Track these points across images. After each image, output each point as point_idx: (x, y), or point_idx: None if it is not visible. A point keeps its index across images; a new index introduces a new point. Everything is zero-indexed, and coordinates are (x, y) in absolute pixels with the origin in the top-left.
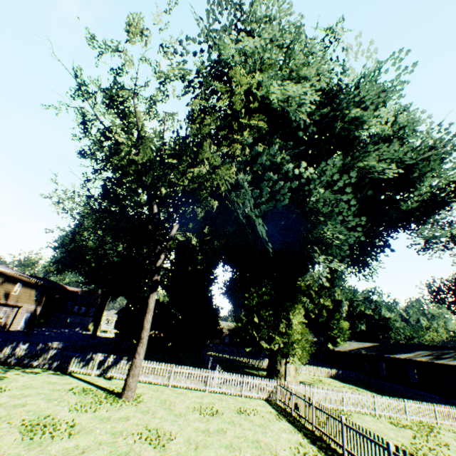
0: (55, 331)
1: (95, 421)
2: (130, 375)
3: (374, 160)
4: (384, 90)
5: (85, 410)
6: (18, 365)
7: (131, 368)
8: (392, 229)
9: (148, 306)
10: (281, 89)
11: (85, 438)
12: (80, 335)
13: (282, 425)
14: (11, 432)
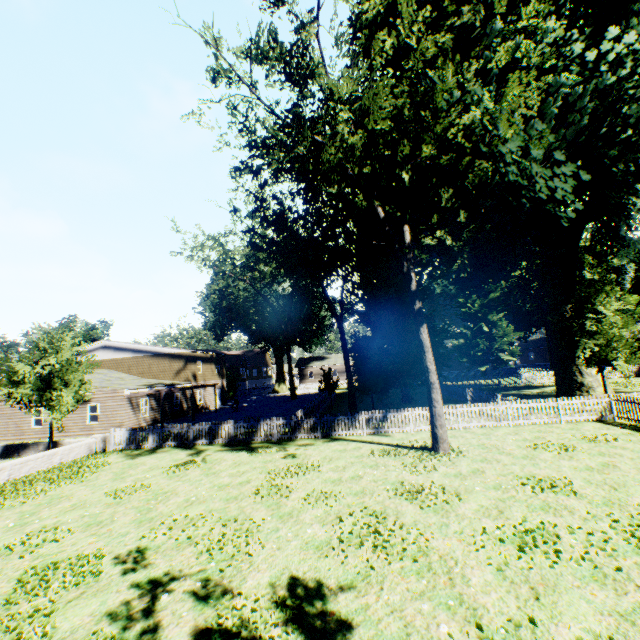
0: (250, 401)
1: (454, 479)
2: (437, 426)
3: None
4: None
5: (424, 471)
6: (282, 440)
7: (434, 418)
8: None
9: (423, 345)
10: None
11: (476, 498)
12: (278, 399)
13: None
14: (398, 504)
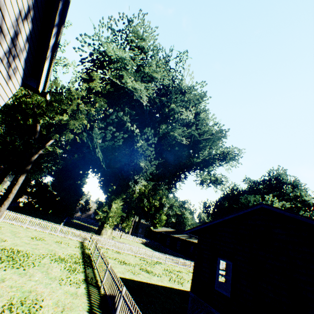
0: None
1: None
2: None
3: (177, 133)
4: (190, 99)
5: None
6: None
7: None
8: (184, 170)
9: (18, 181)
10: (133, 82)
11: None
12: None
13: (75, 249)
14: None
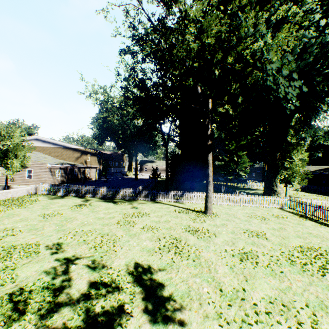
0: (113, 178)
1: (213, 227)
2: (208, 202)
3: None
4: None
5: (199, 222)
6: (130, 200)
7: (207, 198)
8: None
9: (209, 162)
10: None
11: (222, 236)
12: (128, 179)
13: (310, 223)
14: (187, 235)
